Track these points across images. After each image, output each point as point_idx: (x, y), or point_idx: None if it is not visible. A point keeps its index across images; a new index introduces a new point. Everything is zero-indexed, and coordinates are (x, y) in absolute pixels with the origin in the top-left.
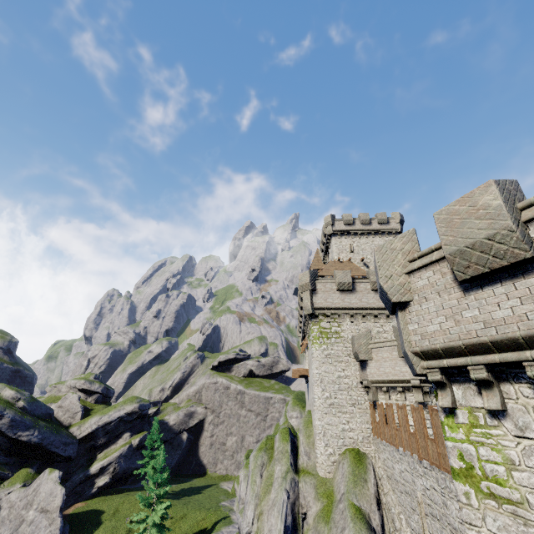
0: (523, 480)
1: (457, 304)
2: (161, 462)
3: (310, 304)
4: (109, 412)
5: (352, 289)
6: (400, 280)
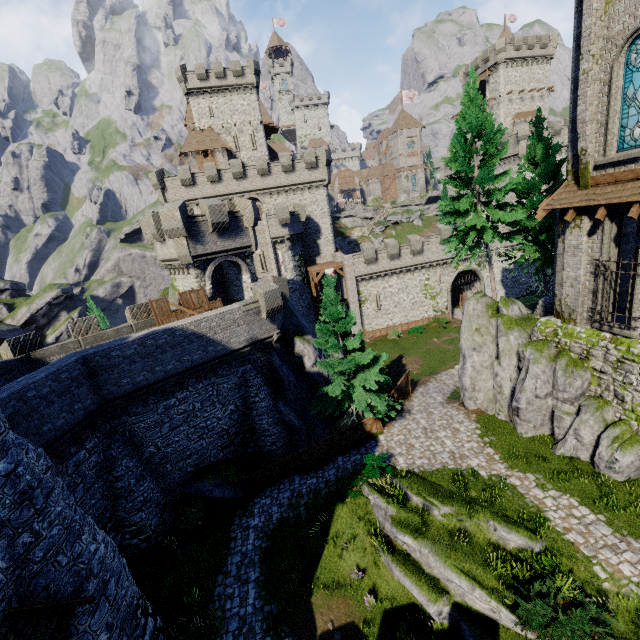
0: (180, 289)
1: (161, 248)
2: (104, 320)
3: (164, 201)
4: (35, 302)
5: (193, 183)
6: (151, 236)
